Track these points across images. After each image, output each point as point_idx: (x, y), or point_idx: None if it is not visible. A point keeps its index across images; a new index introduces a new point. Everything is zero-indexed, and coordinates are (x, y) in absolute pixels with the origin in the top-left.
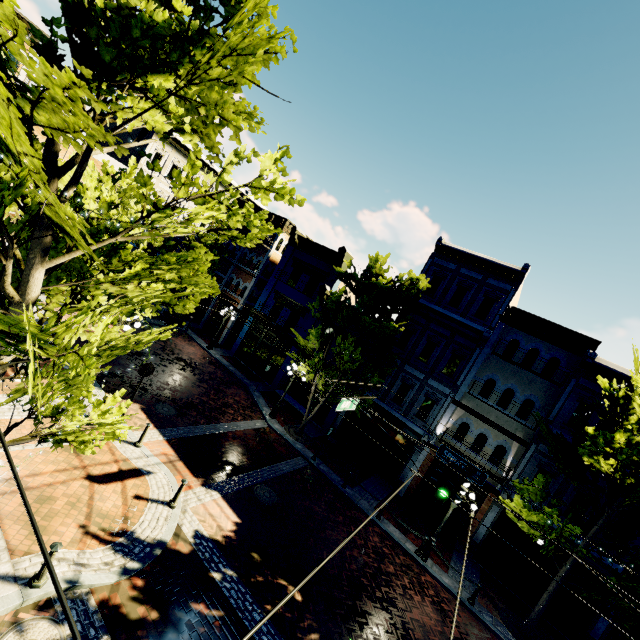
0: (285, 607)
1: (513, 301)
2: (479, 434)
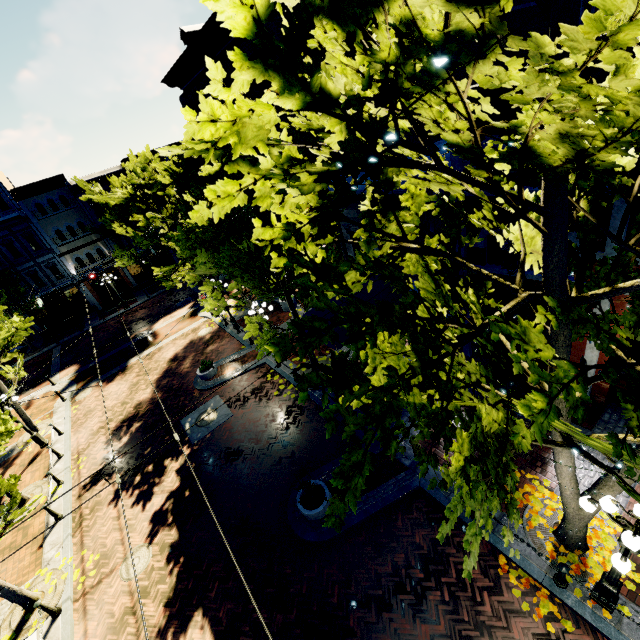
0: (112, 348)
1: (2, 180)
2: (86, 255)
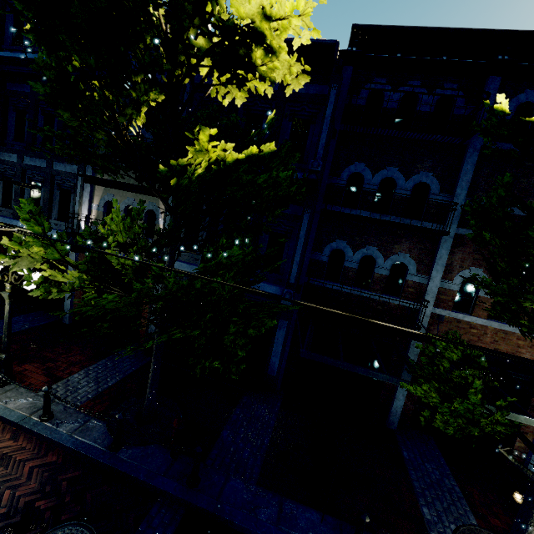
0: None
1: None
2: (128, 209)
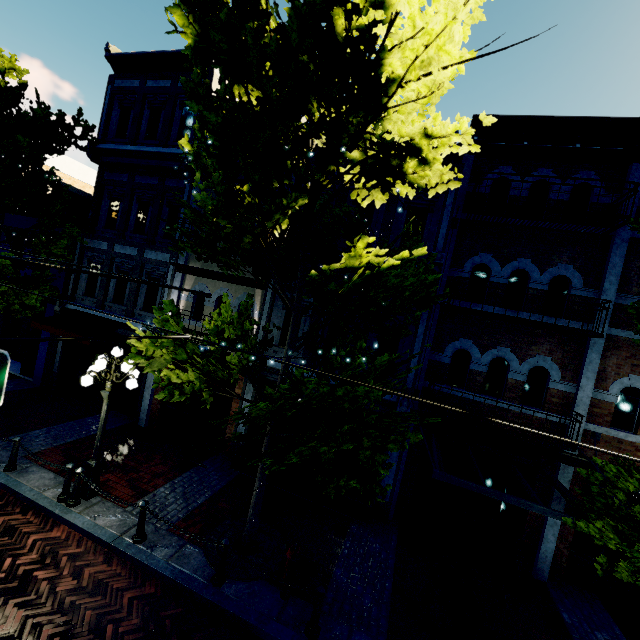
0: None
1: None
2: (220, 300)
